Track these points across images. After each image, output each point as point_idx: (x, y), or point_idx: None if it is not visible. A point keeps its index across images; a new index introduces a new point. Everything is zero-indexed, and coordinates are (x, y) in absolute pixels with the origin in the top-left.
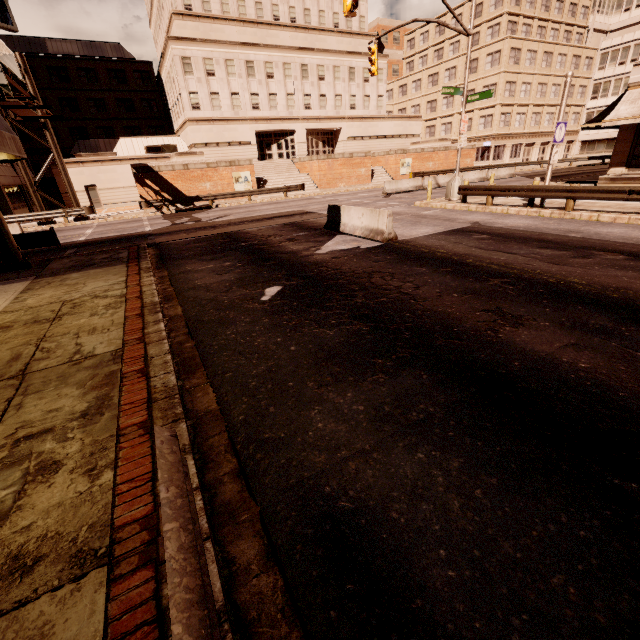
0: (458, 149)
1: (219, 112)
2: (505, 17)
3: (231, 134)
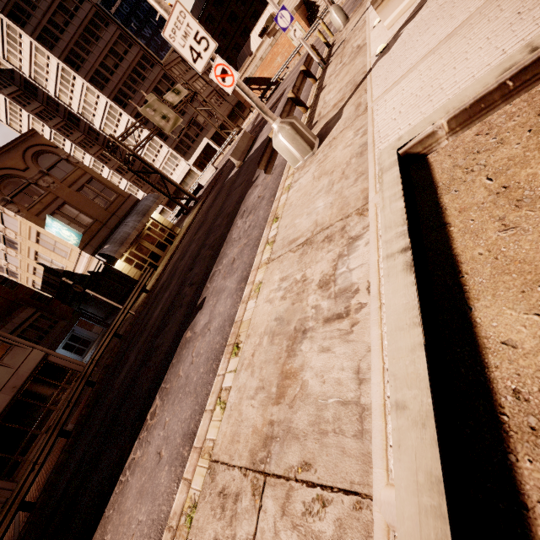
0: None
1: None
2: None
3: None
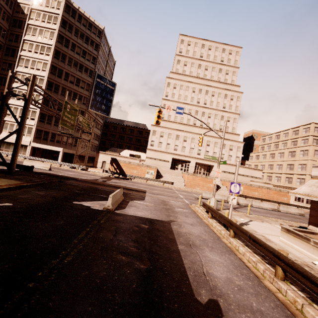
0: (214, 184)
1: (160, 148)
2: (311, 137)
3: (162, 156)
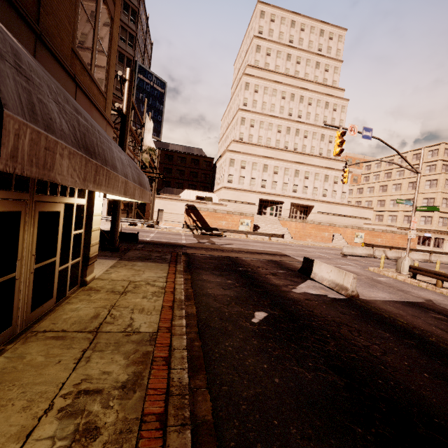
0: (408, 238)
1: (242, 186)
2: (440, 162)
3: (245, 197)
